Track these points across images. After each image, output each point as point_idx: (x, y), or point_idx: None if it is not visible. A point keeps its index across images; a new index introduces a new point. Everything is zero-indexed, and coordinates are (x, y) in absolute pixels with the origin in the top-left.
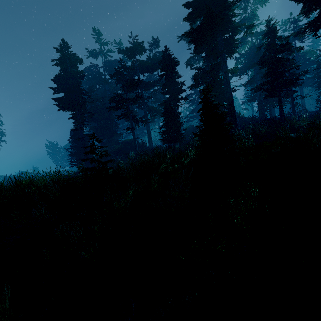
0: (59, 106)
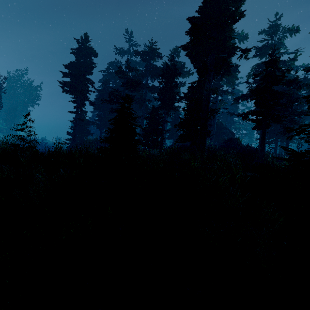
0: (63, 88)
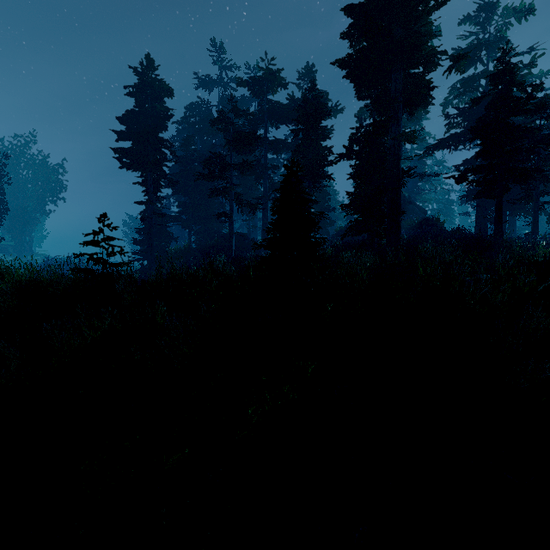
0: (121, 161)
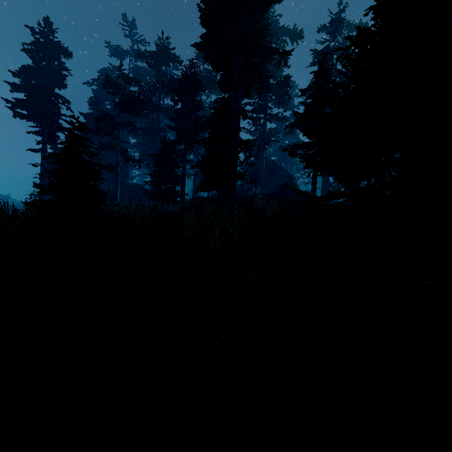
0: (14, 110)
